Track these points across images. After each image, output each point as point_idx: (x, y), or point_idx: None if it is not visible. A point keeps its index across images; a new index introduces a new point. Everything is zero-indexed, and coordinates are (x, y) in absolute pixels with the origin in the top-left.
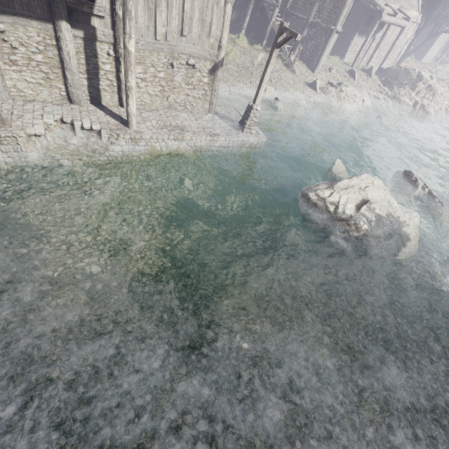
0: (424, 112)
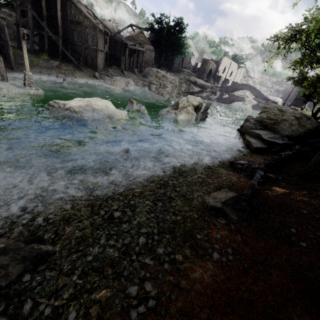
0: (165, 87)
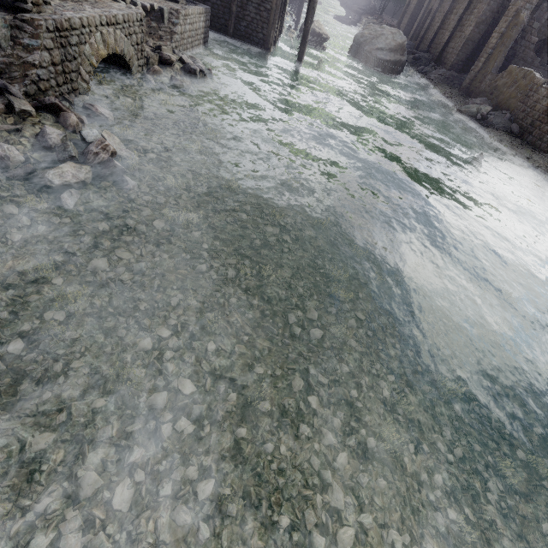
0: None
